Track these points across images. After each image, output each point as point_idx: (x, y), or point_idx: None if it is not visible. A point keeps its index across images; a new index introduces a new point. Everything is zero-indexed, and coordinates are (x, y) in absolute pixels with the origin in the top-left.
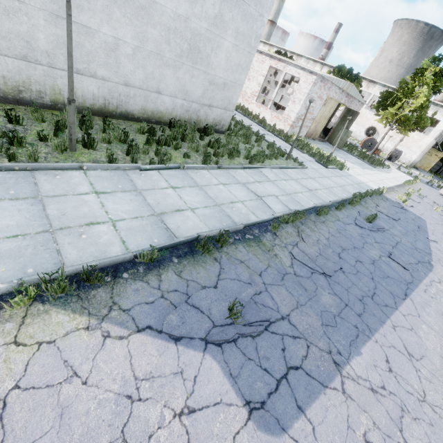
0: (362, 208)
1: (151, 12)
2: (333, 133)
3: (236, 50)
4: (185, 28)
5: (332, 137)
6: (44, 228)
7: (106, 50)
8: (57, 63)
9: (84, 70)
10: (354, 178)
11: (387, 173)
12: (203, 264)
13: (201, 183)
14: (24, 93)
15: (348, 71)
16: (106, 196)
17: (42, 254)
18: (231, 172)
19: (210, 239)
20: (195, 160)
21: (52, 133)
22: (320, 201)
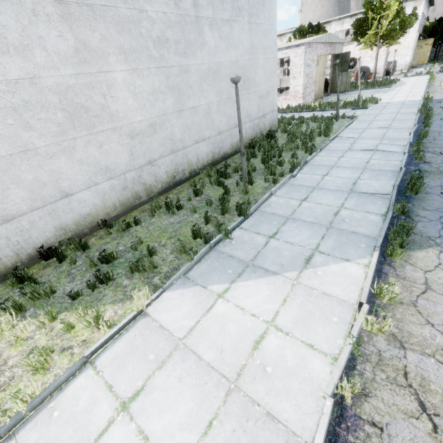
0: (437, 116)
1: (219, 72)
2: (332, 83)
3: (266, 62)
4: (237, 69)
5: (334, 86)
6: (324, 228)
7: (205, 116)
8: (186, 144)
9: (198, 138)
10: (394, 103)
11: (404, 85)
12: (426, 199)
13: (330, 164)
14: (176, 176)
15: (308, 27)
16: (310, 199)
17: (350, 237)
18: (328, 148)
19: (418, 179)
20: (299, 155)
21: (219, 189)
22: (407, 129)
